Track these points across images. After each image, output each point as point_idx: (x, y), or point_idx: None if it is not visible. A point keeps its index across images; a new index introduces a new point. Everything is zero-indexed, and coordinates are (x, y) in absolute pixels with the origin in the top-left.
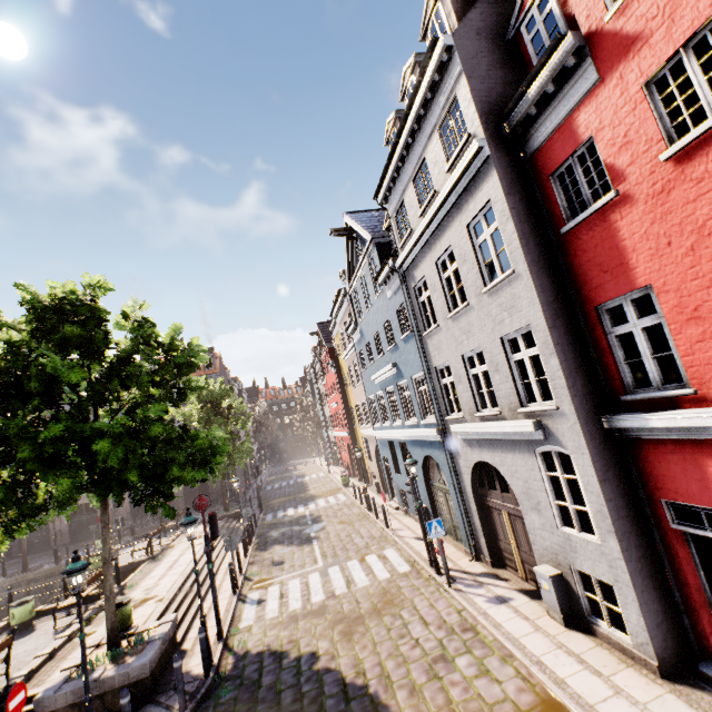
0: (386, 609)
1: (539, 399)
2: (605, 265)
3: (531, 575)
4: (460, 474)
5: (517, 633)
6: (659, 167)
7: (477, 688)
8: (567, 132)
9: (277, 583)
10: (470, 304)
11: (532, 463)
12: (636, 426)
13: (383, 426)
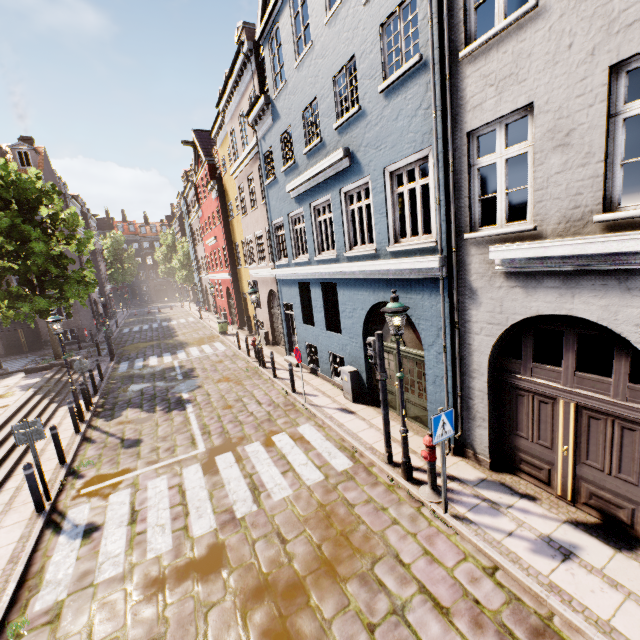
0: (343, 561)
1: None
2: None
3: (593, 501)
4: (463, 334)
5: None
6: None
7: None
8: None
9: (126, 486)
10: None
11: None
12: None
13: (293, 262)
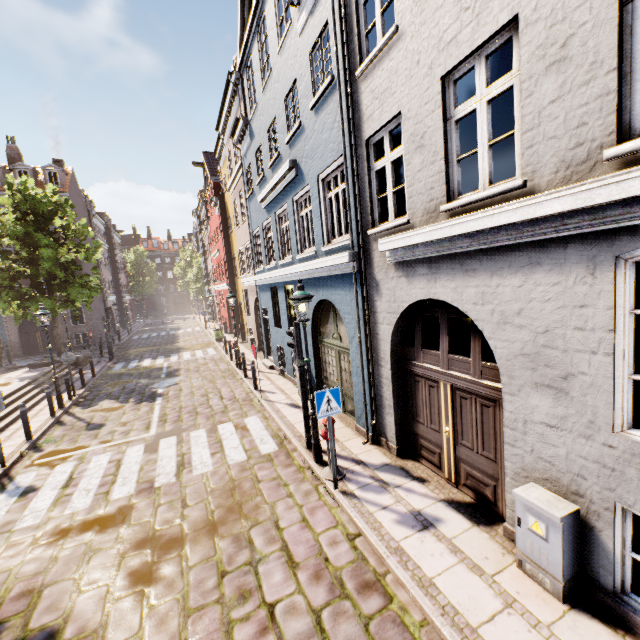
0: (227, 523)
1: None
2: None
3: (469, 481)
4: (373, 324)
5: (472, 613)
6: None
7: None
8: None
9: (74, 459)
10: None
11: (591, 290)
12: None
13: (266, 269)
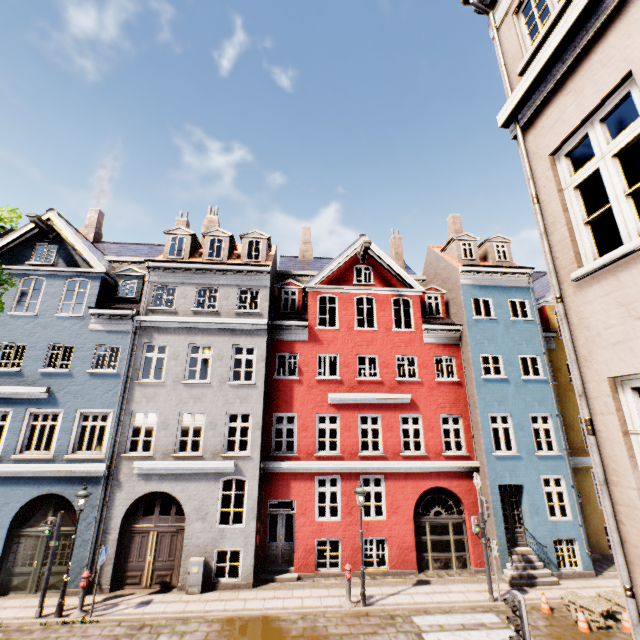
0: None
1: (237, 450)
2: (285, 399)
3: (159, 579)
4: (109, 507)
5: (181, 608)
6: (313, 379)
7: (190, 639)
8: (291, 345)
9: None
10: (211, 383)
11: (215, 487)
12: (276, 467)
13: None
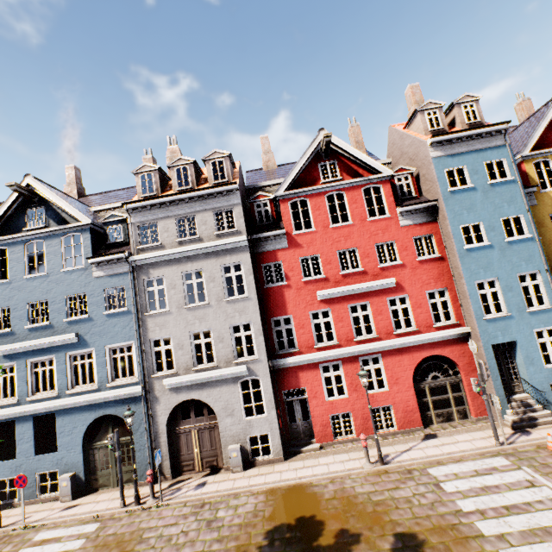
0: (127, 546)
1: (246, 355)
2: (278, 304)
3: (208, 464)
4: (154, 418)
5: (230, 486)
6: (300, 282)
7: (242, 511)
8: (273, 255)
9: None
10: (210, 303)
11: (235, 389)
12: (283, 363)
13: None
